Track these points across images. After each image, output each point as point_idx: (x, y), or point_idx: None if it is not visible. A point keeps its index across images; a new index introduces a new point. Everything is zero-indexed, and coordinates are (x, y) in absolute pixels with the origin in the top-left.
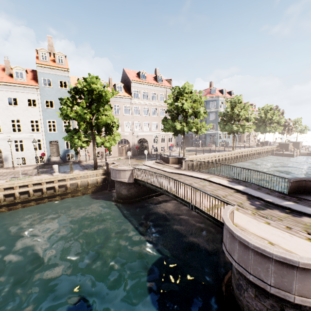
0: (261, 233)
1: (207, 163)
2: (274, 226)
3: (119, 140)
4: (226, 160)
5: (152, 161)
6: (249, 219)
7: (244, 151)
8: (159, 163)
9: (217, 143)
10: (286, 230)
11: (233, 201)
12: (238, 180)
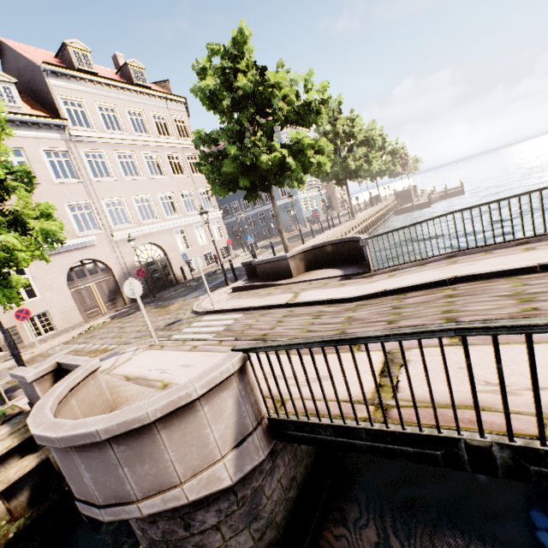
0: None
1: None
2: None
3: (58, 235)
4: None
5: (218, 292)
6: None
7: (371, 215)
8: (251, 287)
9: (303, 219)
10: None
11: None
12: None
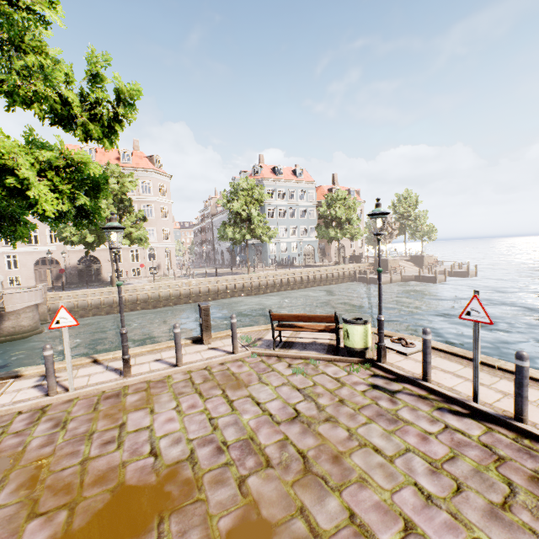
0: None
1: (169, 295)
2: None
3: None
4: (219, 290)
5: None
6: None
7: (272, 275)
8: None
9: (267, 260)
10: None
11: None
12: None
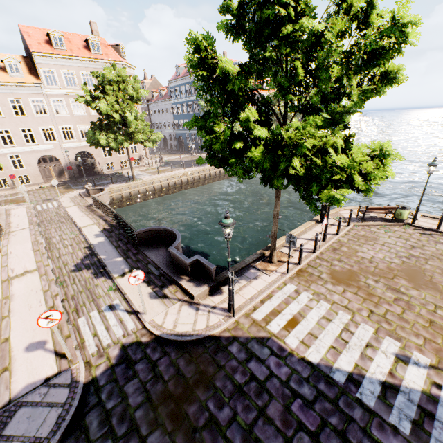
0: (17, 305)
1: (174, 184)
2: (47, 294)
3: None
4: (206, 177)
5: (78, 192)
6: (37, 287)
7: None
8: (81, 195)
9: None
10: (51, 298)
11: (60, 263)
12: (118, 227)
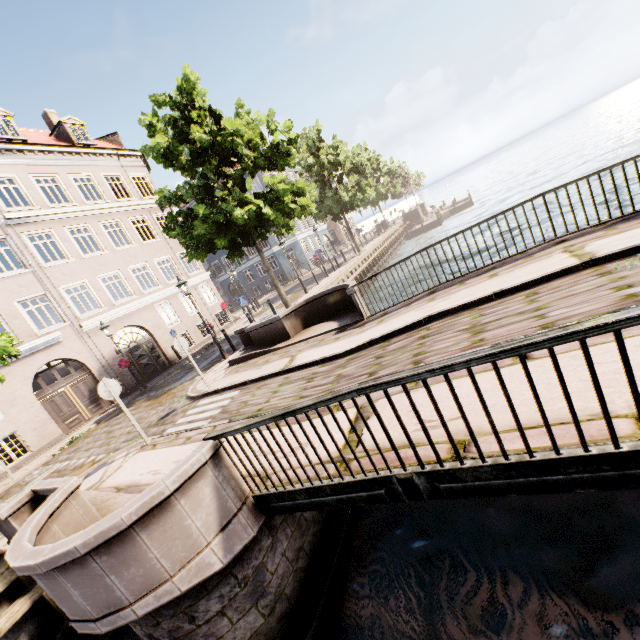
0: None
1: None
2: None
3: (8, 350)
4: (366, 274)
5: (215, 369)
6: None
7: (378, 246)
8: (248, 357)
9: (307, 262)
10: None
11: None
12: None
